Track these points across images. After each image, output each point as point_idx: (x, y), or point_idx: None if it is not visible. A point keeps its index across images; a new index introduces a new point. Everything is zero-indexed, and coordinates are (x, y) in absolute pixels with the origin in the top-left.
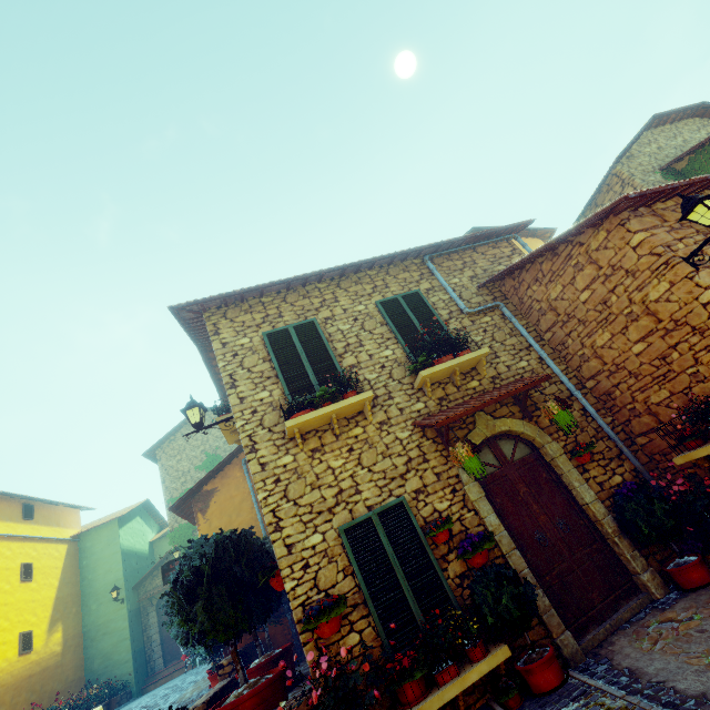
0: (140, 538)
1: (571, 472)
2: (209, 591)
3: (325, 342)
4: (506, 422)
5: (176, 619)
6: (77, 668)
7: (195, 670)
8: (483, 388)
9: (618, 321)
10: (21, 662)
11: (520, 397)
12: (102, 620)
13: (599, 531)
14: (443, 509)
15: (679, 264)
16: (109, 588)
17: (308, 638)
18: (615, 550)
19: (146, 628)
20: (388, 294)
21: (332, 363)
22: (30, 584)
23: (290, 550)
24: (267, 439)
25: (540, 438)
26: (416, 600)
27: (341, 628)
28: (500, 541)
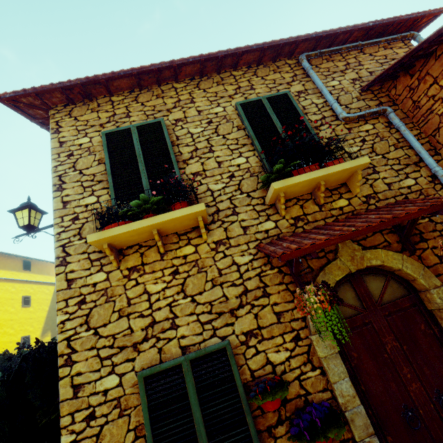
0: None
1: None
2: None
3: (168, 144)
4: (379, 254)
5: None
6: None
7: None
8: (352, 209)
9: None
10: None
11: (401, 223)
12: None
13: None
14: (278, 362)
15: None
16: None
17: None
18: None
19: None
20: (252, 96)
21: (172, 168)
22: (29, 308)
23: (76, 393)
24: (82, 252)
25: (425, 280)
26: None
27: None
28: (353, 421)
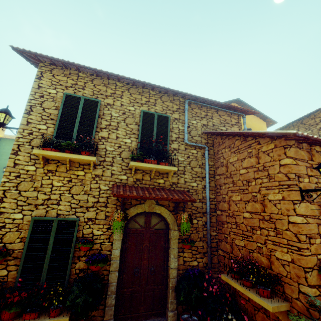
0: None
1: (174, 249)
2: None
3: (96, 116)
4: (161, 209)
5: None
6: None
7: None
8: (164, 186)
9: (248, 195)
10: None
11: None
12: None
13: (167, 281)
14: (96, 234)
15: (295, 191)
16: (4, 166)
17: None
18: (167, 293)
19: None
20: (152, 109)
21: (92, 130)
22: None
23: None
24: (28, 152)
25: (172, 226)
26: (49, 270)
27: (0, 264)
28: (112, 264)
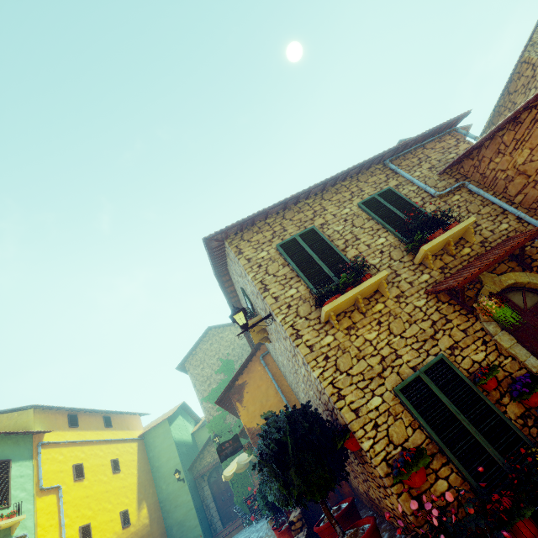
0: (184, 431)
1: None
2: (297, 458)
3: (328, 242)
4: (510, 276)
5: (273, 485)
6: (162, 535)
7: (254, 528)
8: (476, 253)
9: None
10: (125, 534)
11: (513, 254)
12: (172, 496)
13: None
14: (480, 360)
15: None
16: (172, 471)
17: (400, 489)
18: None
19: (204, 499)
20: (365, 196)
21: (339, 257)
22: (119, 474)
23: (357, 414)
24: (307, 326)
25: None
26: (488, 444)
27: (426, 477)
28: None
